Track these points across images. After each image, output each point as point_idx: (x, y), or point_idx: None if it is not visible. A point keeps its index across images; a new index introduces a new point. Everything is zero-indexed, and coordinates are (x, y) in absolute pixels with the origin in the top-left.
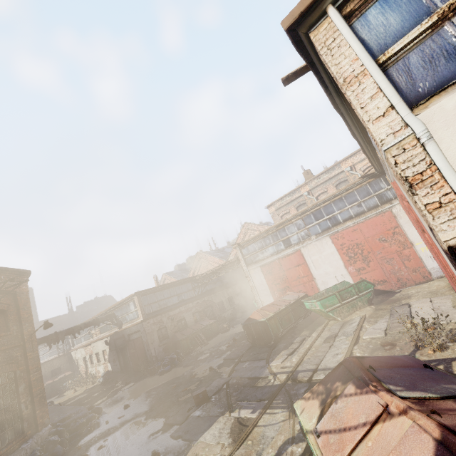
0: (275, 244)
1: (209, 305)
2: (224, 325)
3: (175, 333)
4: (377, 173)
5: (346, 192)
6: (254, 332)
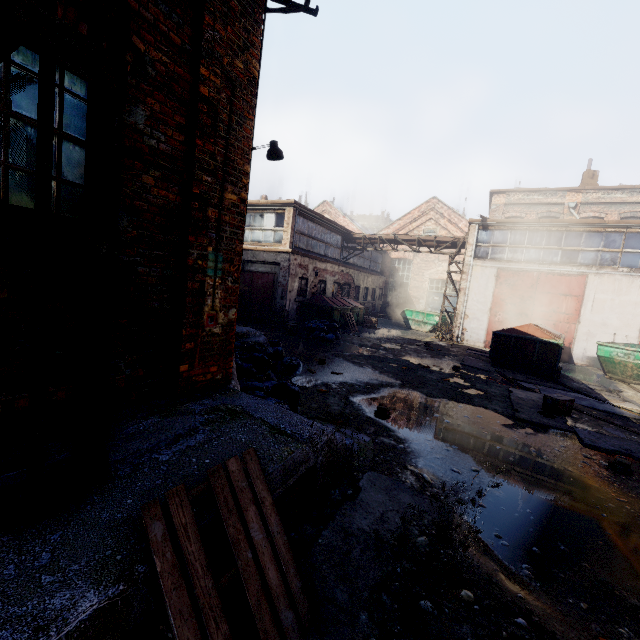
0: (548, 248)
1: (349, 283)
2: (374, 319)
3: (312, 295)
4: None
5: None
6: (515, 350)
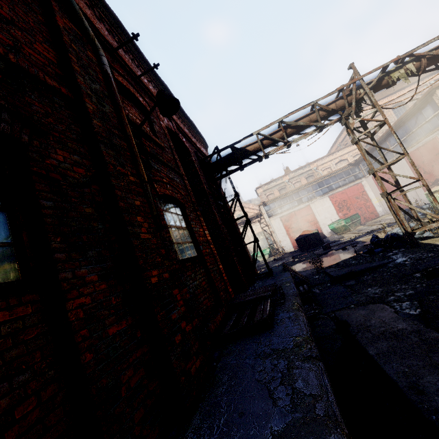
0: (291, 202)
1: None
2: None
3: None
4: (355, 164)
5: (338, 172)
6: (305, 242)
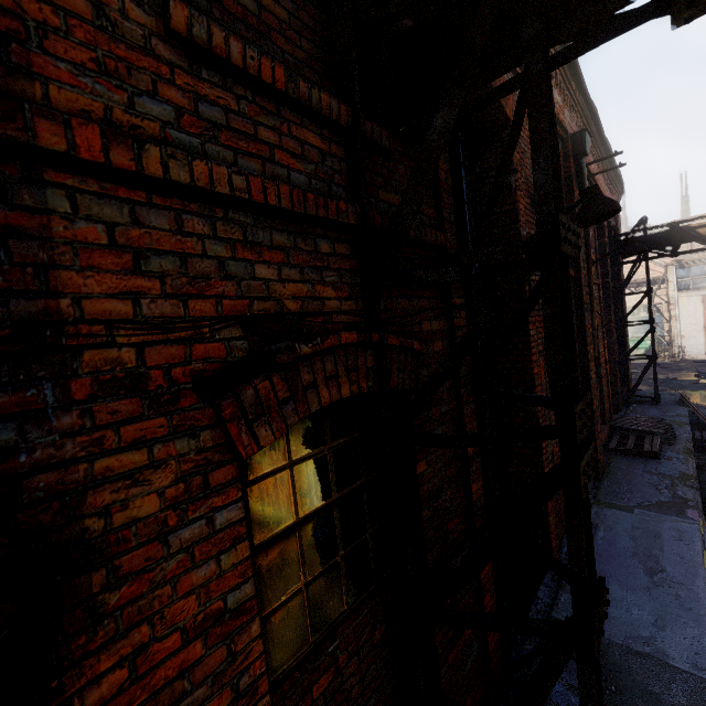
0: None
1: None
2: None
3: None
4: None
5: None
6: None
